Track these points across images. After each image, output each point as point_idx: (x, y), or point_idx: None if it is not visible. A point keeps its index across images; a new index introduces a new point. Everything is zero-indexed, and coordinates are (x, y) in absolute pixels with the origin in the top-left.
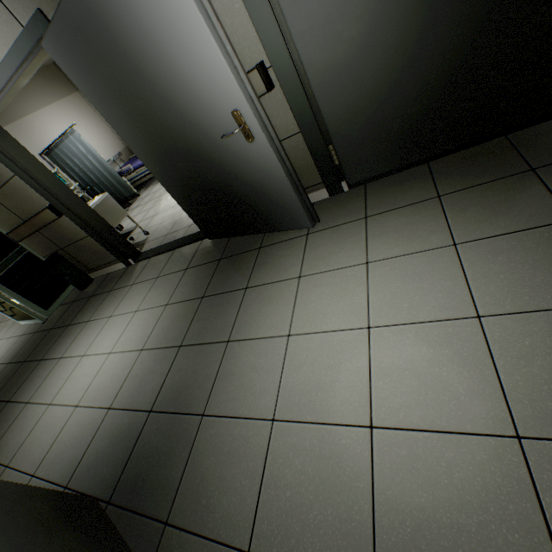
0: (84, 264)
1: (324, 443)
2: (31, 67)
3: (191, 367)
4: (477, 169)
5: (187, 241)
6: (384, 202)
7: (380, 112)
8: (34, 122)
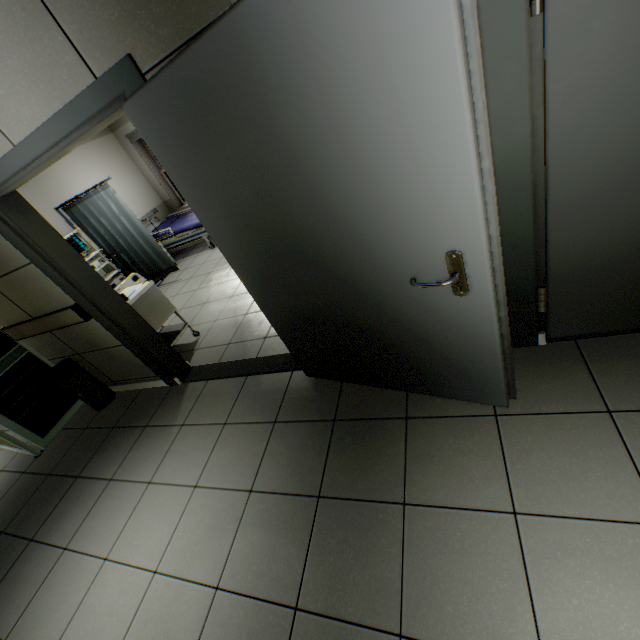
0: (106, 374)
1: None
2: (91, 131)
3: None
4: None
5: (267, 366)
6: (634, 387)
7: None
8: (53, 166)
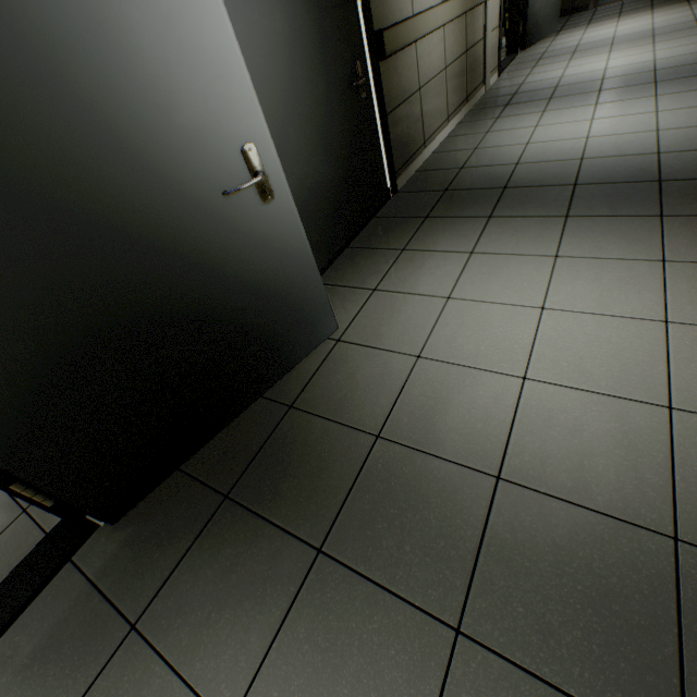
0: None
1: (693, 357)
2: None
3: (544, 580)
4: (395, 231)
5: None
6: (367, 276)
7: (312, 197)
8: None
